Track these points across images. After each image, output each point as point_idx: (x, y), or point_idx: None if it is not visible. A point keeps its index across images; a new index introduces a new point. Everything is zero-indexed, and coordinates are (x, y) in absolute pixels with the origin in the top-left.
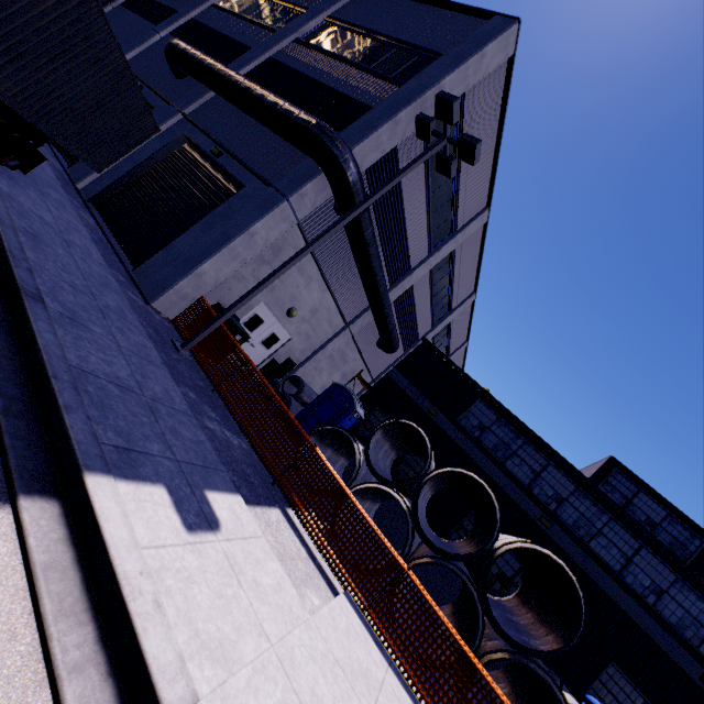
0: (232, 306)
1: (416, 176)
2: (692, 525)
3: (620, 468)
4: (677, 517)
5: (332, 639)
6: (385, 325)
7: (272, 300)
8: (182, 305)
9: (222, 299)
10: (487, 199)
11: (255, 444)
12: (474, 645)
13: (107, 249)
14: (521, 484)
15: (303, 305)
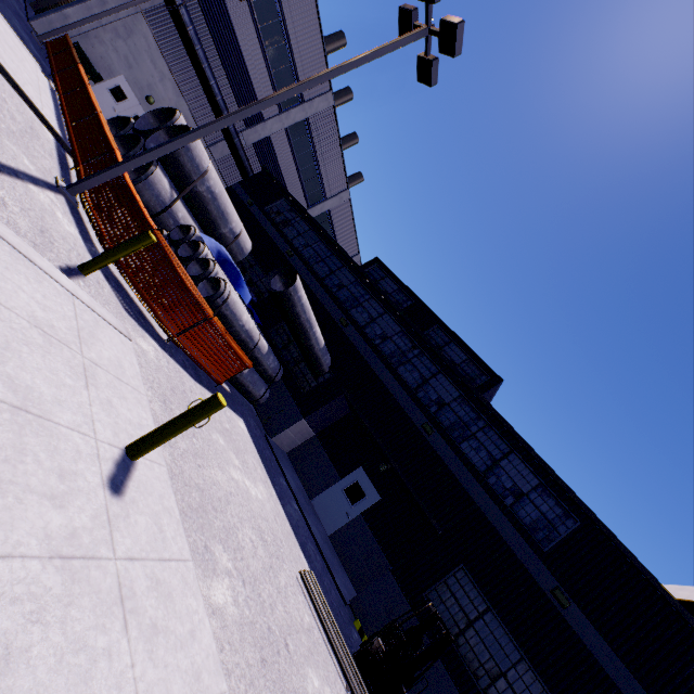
0: (73, 23)
1: (246, 23)
2: (410, 292)
3: (379, 263)
4: (402, 289)
5: (7, 28)
6: (233, 147)
7: (131, 79)
8: (54, 36)
9: (88, 54)
10: (329, 83)
11: (52, 67)
12: (129, 153)
13: (19, 2)
14: (286, 237)
15: (161, 99)
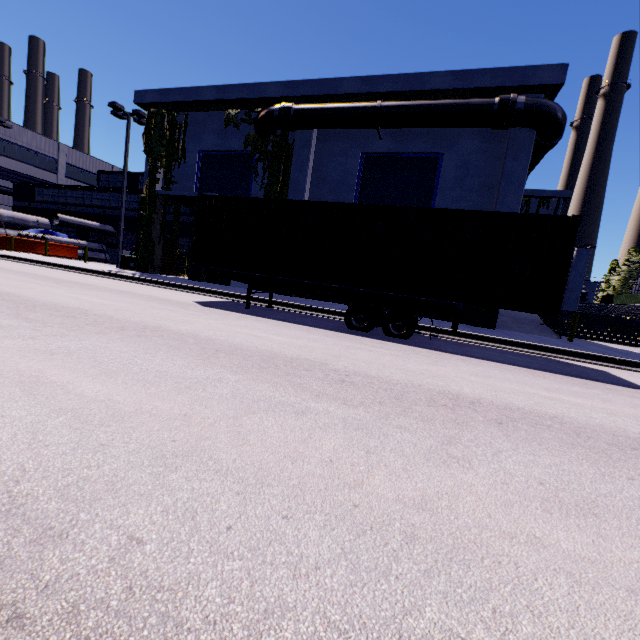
0: None
1: None
2: (121, 173)
3: (101, 173)
4: (118, 174)
5: None
6: None
7: None
8: None
9: None
10: None
11: None
12: None
13: None
14: (57, 203)
15: None
